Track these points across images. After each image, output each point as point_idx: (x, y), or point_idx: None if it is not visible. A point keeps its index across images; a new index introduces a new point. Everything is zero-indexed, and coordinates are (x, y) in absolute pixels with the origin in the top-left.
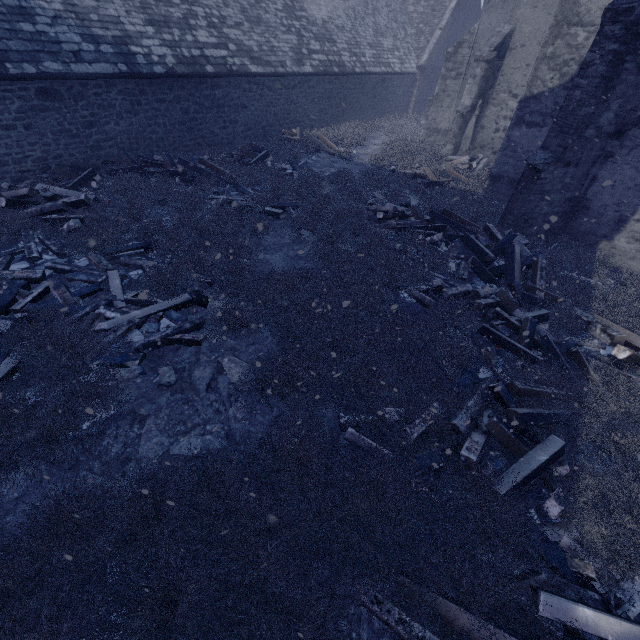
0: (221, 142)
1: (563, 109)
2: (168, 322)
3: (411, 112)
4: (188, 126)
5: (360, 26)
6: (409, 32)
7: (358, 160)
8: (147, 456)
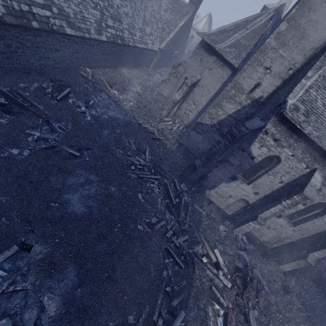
0: (34, 68)
1: (209, 151)
2: (1, 272)
3: (151, 68)
4: (8, 55)
5: (137, 15)
6: (159, 26)
7: (123, 106)
8: None
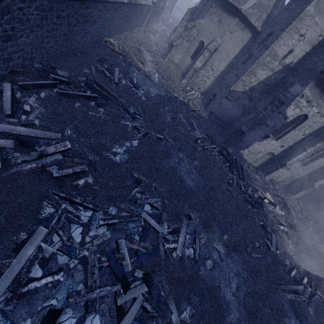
0: (78, 47)
1: (255, 117)
2: (187, 236)
3: (144, 27)
4: (67, 36)
5: None
6: None
7: (153, 79)
8: (231, 298)
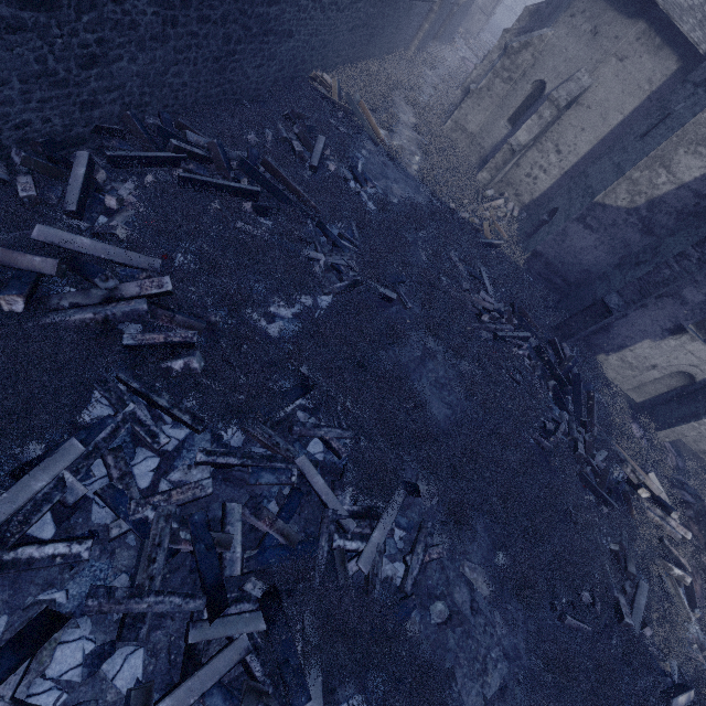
0: (248, 87)
1: (650, 275)
2: (398, 532)
3: (413, 51)
4: (221, 63)
5: None
6: None
7: (406, 167)
8: None
